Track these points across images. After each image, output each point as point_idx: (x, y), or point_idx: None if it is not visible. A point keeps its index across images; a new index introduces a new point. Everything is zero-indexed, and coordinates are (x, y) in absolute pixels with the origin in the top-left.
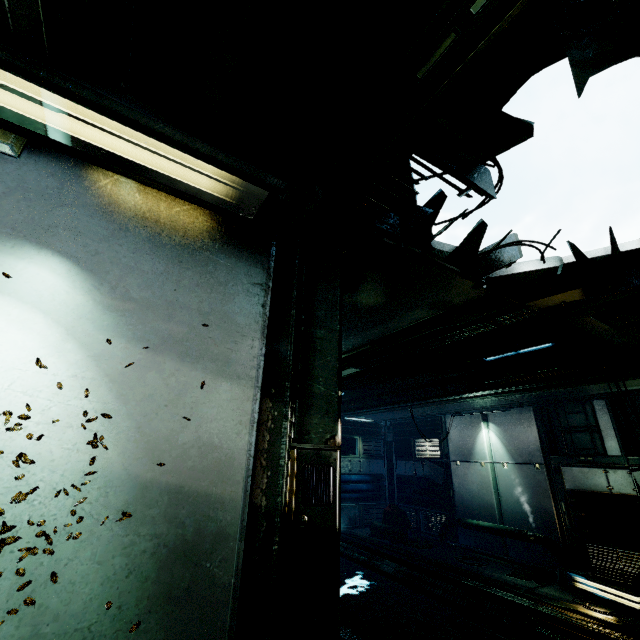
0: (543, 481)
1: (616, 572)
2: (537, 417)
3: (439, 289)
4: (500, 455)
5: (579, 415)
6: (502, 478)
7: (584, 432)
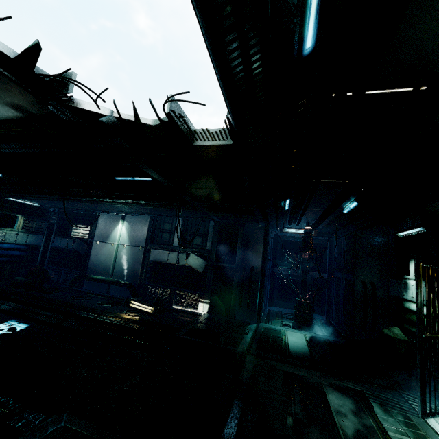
0: (141, 256)
1: (156, 298)
2: (150, 222)
3: (5, 90)
4: (124, 240)
5: (169, 224)
6: (121, 253)
7: (168, 233)
